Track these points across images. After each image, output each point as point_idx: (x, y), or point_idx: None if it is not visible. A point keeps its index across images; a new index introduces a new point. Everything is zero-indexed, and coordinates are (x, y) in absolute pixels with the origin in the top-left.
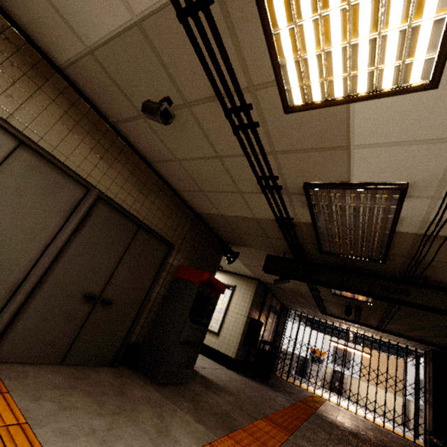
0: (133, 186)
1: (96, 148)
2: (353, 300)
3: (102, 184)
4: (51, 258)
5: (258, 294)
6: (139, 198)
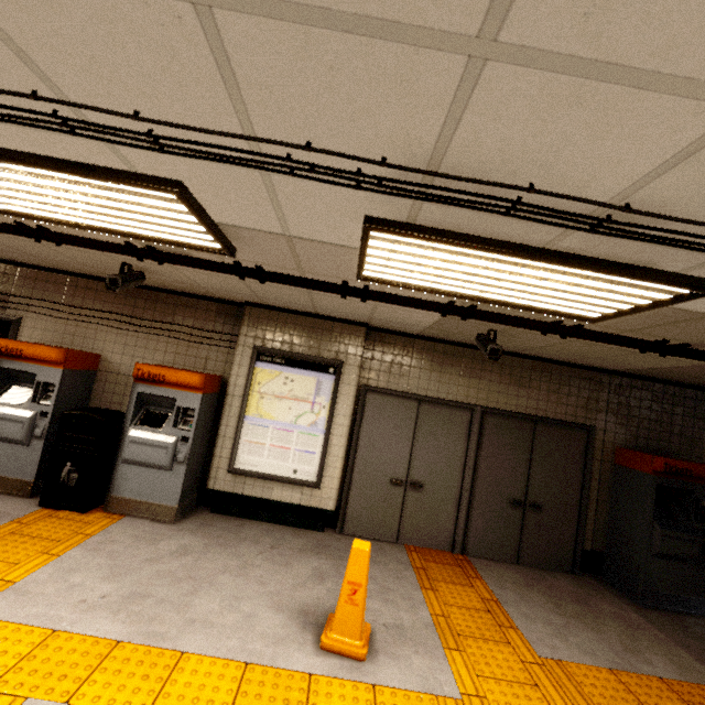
0: (508, 385)
1: (462, 372)
2: None
3: (480, 399)
4: (470, 474)
5: None
6: (520, 393)
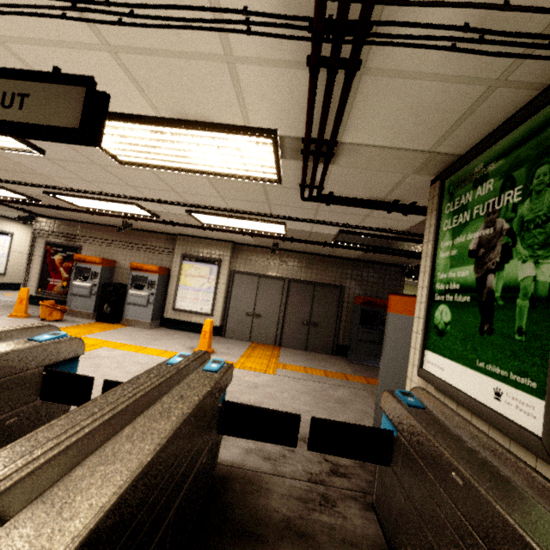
0: (302, 268)
1: (280, 262)
2: None
3: (288, 275)
4: (283, 310)
5: None
6: (308, 271)
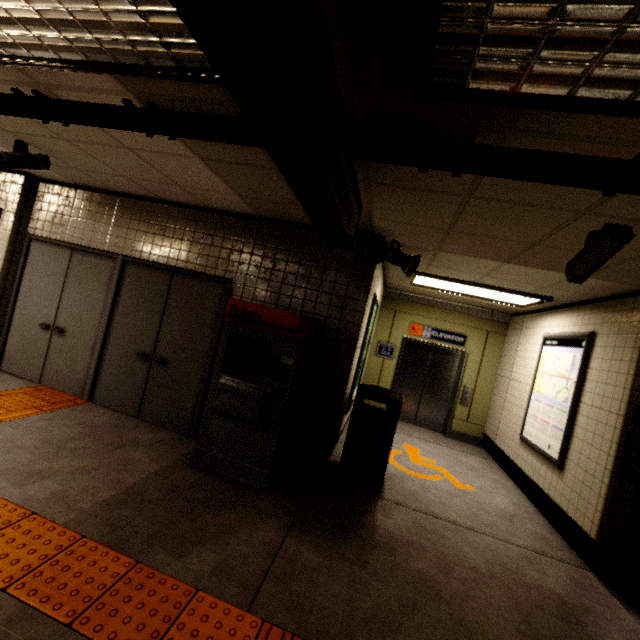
0: (154, 234)
1: (114, 221)
2: None
3: (127, 249)
4: (105, 323)
5: None
6: (165, 243)
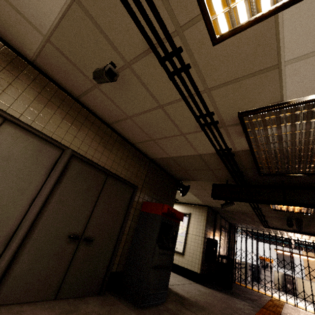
0: (98, 143)
1: (66, 118)
2: (293, 213)
3: (74, 145)
4: (38, 208)
5: (209, 217)
6: (104, 153)
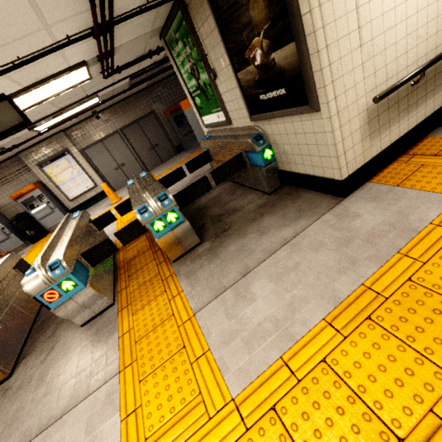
0: (121, 116)
1: (105, 122)
2: None
3: (117, 127)
4: (133, 151)
5: None
6: (126, 116)
